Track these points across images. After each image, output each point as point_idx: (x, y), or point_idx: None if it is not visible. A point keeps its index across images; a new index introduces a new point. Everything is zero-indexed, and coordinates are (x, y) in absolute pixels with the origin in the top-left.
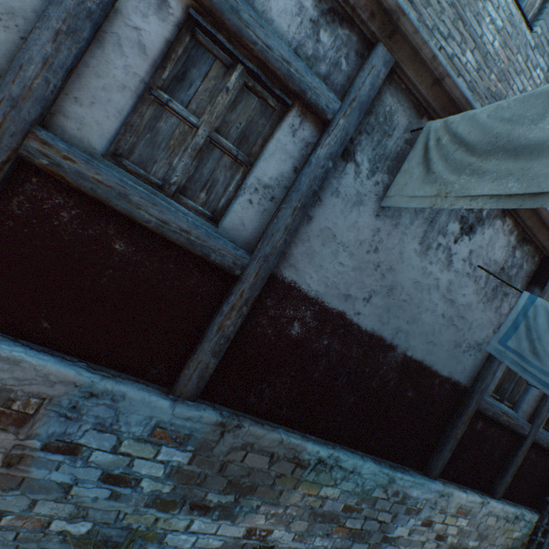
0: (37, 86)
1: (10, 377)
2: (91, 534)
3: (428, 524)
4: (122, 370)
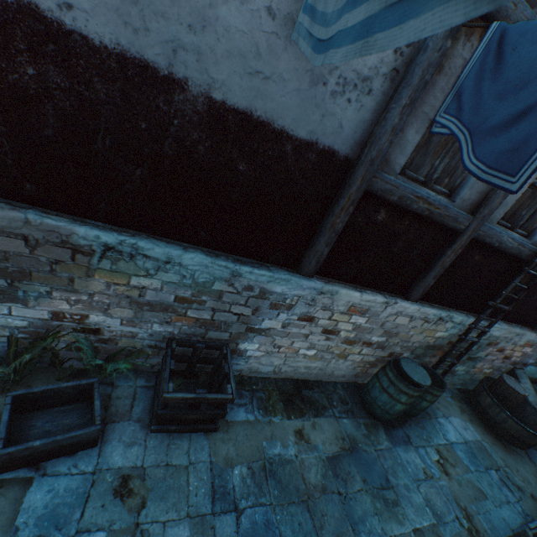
0: None
1: None
2: None
3: (309, 320)
4: None
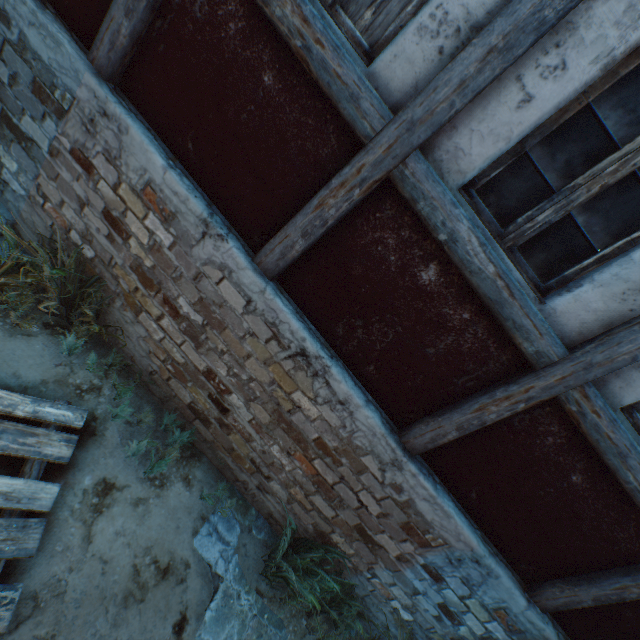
0: (619, 359)
1: (438, 520)
2: (407, 622)
3: None
4: (499, 549)
